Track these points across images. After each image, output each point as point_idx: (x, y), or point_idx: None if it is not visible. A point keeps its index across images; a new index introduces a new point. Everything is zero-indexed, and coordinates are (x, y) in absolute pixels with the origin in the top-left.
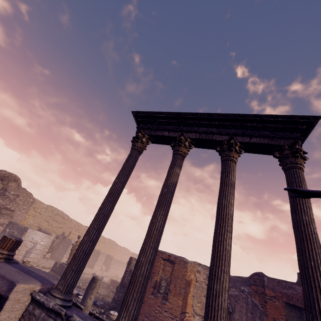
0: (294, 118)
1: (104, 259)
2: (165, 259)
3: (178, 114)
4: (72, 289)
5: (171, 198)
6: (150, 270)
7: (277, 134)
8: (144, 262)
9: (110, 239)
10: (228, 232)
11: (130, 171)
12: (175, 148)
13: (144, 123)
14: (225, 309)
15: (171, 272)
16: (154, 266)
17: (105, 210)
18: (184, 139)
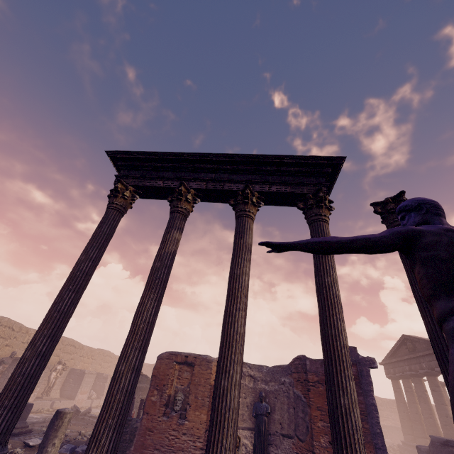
0: (318, 160)
1: (92, 381)
2: (181, 362)
3: (176, 155)
4: (6, 437)
5: (166, 274)
6: (134, 381)
7: (300, 180)
8: (124, 371)
9: (101, 349)
10: (241, 310)
11: (105, 241)
12: (173, 203)
13: (127, 169)
14: (235, 410)
15: (190, 378)
16: (165, 375)
17: (62, 305)
18: (186, 191)
